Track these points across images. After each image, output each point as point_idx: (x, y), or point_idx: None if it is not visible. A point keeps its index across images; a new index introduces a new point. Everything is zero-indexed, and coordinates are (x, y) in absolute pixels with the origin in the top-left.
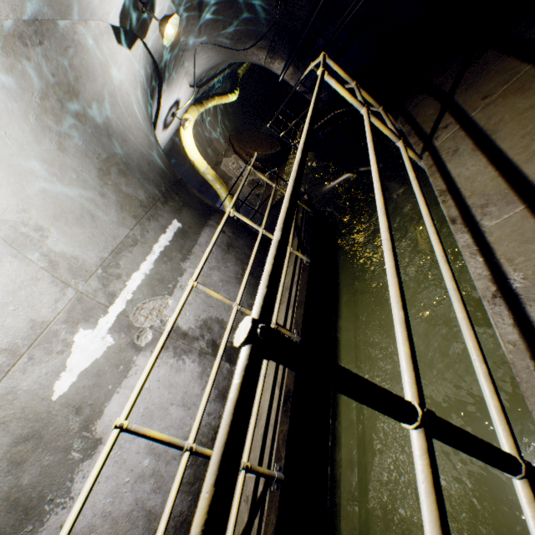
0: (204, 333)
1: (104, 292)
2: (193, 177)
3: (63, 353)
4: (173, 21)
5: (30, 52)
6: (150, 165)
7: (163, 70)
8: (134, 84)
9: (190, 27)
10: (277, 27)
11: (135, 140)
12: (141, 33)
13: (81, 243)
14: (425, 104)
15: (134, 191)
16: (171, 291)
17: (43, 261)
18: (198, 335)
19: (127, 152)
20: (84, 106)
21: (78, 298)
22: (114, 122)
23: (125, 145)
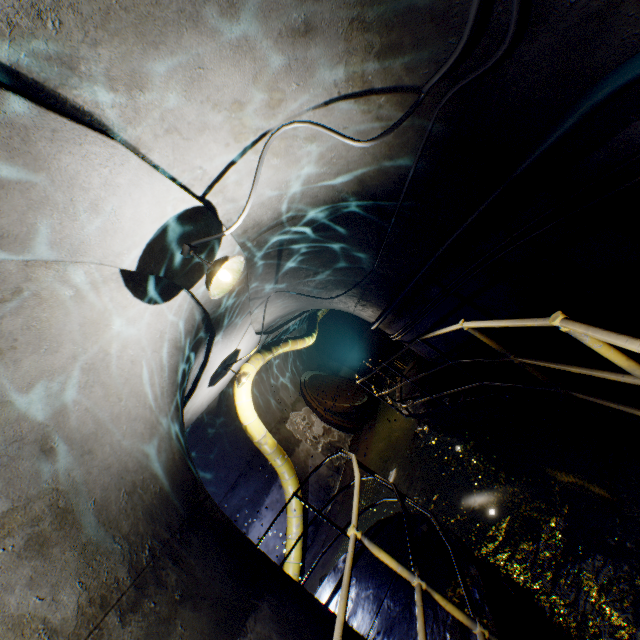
0: None
1: None
2: (243, 442)
3: None
4: (233, 265)
5: None
6: (135, 491)
7: (218, 320)
8: (155, 343)
9: (264, 275)
10: (373, 275)
11: (116, 444)
12: (185, 279)
13: None
14: None
15: (47, 594)
16: None
17: None
18: None
19: (81, 478)
20: None
21: None
22: (73, 418)
23: (85, 460)
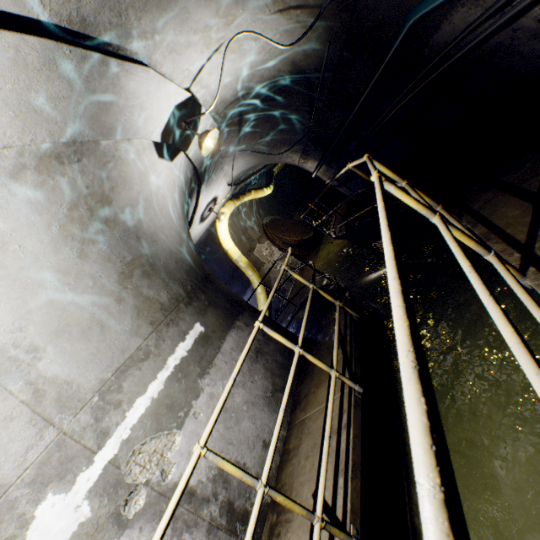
0: (218, 489)
1: (94, 429)
2: (226, 263)
3: (12, 539)
4: (212, 135)
5: (66, 168)
6: (178, 262)
7: (202, 174)
8: (172, 188)
9: (230, 138)
10: (310, 134)
11: (165, 239)
12: (183, 146)
13: (81, 362)
14: (500, 203)
15: (156, 292)
16: (181, 421)
17: (26, 391)
18: (209, 493)
19: (155, 252)
20: (116, 212)
21: (59, 441)
22: (145, 224)
23: (154, 245)
